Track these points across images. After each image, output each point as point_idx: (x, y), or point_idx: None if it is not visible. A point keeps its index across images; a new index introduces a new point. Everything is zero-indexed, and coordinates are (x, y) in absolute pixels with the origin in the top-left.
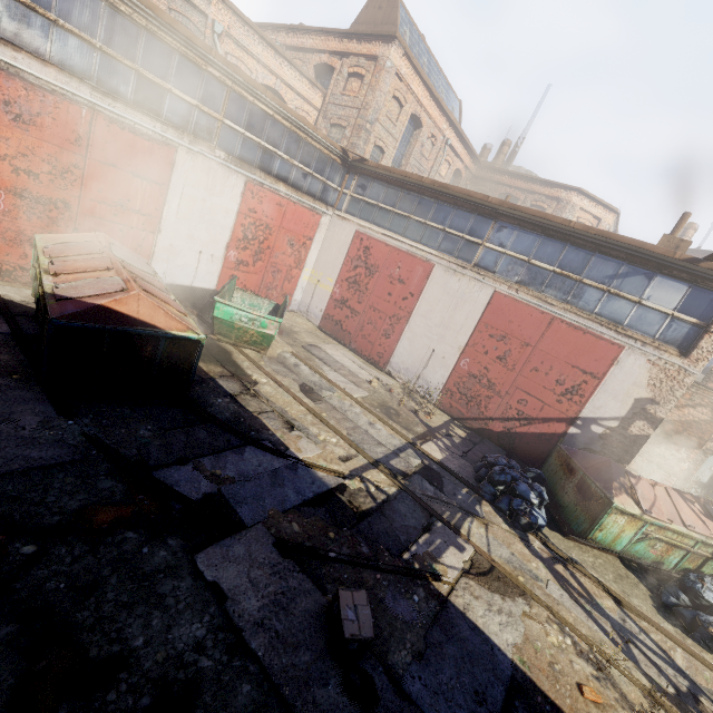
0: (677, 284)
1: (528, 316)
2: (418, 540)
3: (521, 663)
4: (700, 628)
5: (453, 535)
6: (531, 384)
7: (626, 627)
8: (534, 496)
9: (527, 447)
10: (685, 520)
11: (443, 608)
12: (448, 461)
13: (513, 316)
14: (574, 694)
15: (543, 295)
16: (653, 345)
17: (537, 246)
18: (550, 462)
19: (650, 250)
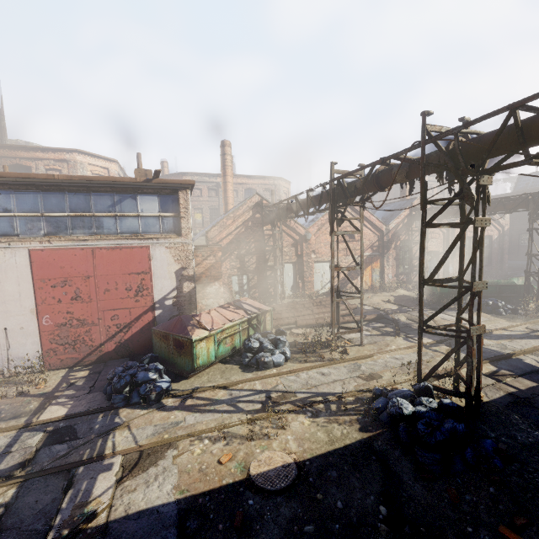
0: (151, 197)
1: (74, 257)
2: (61, 508)
3: (182, 493)
4: (260, 363)
5: (99, 464)
6: (112, 302)
7: (233, 397)
8: (152, 374)
9: (140, 343)
10: (230, 318)
11: (106, 535)
12: (75, 408)
13: (61, 263)
14: (218, 470)
15: (74, 236)
16: (163, 238)
17: (41, 201)
18: (155, 343)
19: (121, 181)
